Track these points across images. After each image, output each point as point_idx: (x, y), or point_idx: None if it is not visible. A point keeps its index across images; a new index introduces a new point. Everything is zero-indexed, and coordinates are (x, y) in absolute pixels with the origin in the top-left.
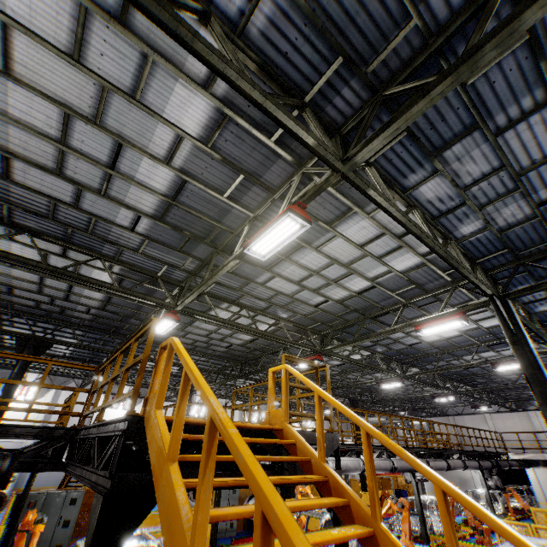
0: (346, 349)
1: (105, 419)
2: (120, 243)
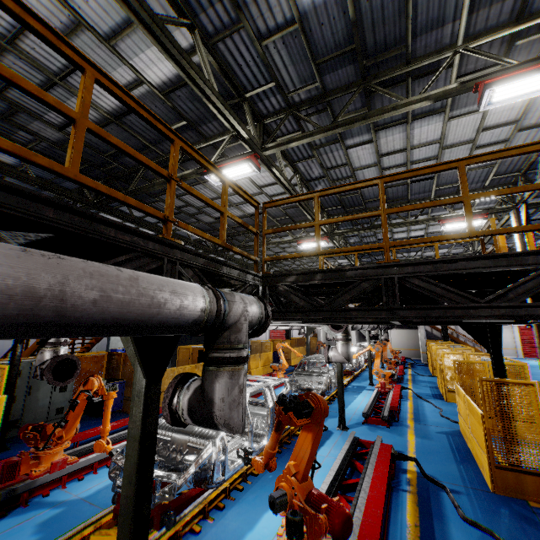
0: None
1: None
2: (247, 12)
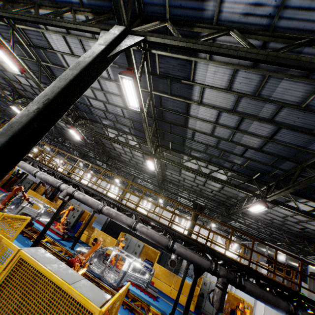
0: (114, 133)
1: (108, 194)
2: None
